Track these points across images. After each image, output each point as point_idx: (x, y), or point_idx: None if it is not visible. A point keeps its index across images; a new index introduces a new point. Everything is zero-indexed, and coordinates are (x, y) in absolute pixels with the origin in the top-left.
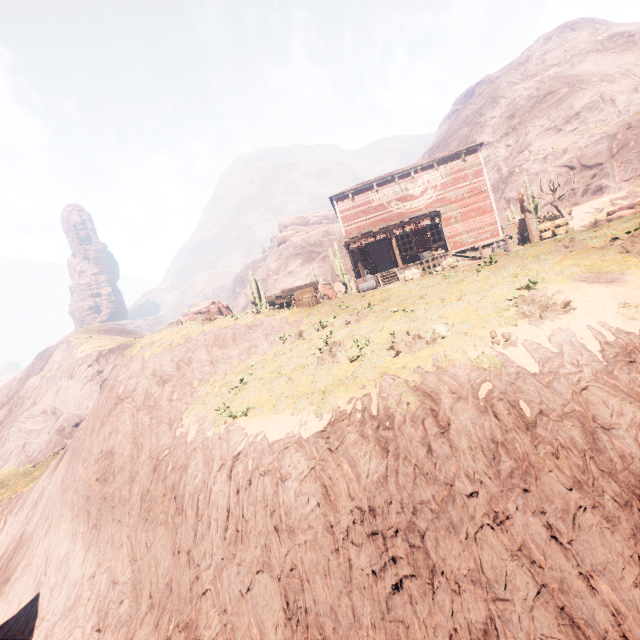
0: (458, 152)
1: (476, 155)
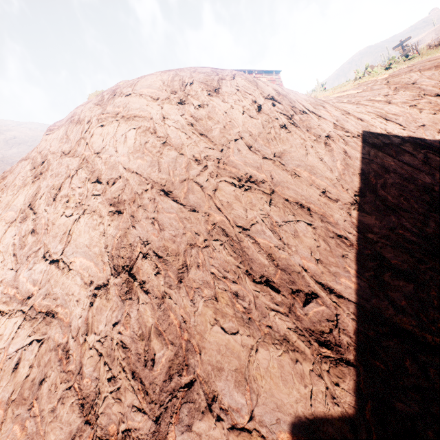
0: (273, 71)
1: (279, 76)
